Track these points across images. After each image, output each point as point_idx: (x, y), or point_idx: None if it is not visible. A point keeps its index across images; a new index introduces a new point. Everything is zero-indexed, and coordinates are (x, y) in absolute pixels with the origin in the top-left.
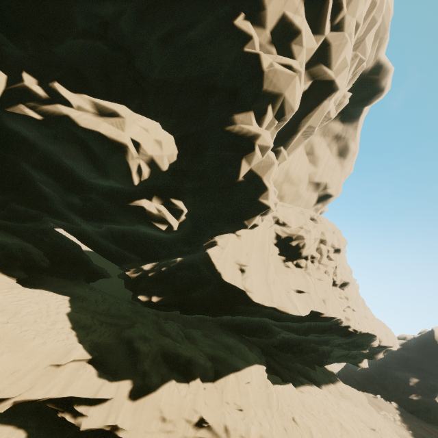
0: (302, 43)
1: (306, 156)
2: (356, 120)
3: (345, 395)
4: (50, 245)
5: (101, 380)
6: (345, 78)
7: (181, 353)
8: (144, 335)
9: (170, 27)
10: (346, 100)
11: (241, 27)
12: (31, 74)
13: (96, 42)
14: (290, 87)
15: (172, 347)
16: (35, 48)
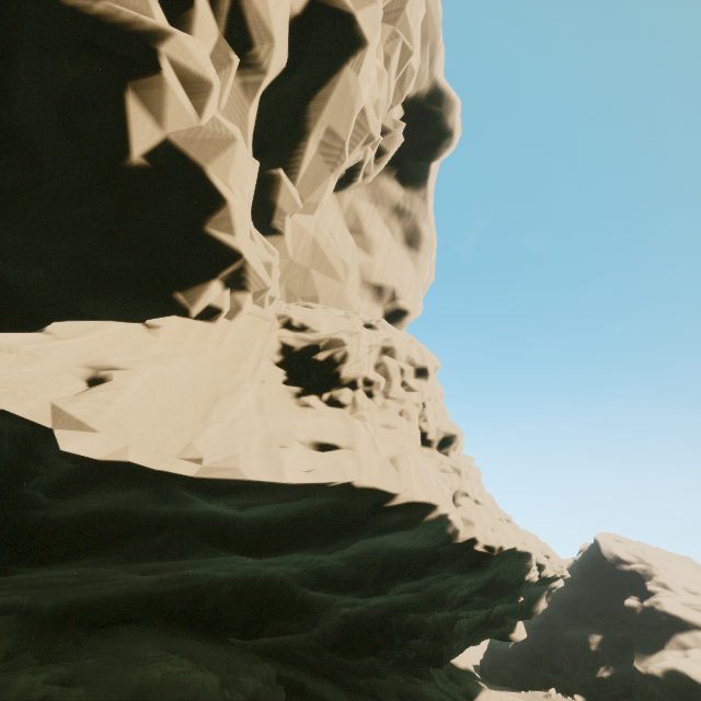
0: None
1: (349, 234)
2: (422, 185)
3: None
4: None
5: None
6: (376, 30)
7: None
8: None
9: None
10: (399, 136)
11: None
12: None
13: None
14: None
15: None
16: None
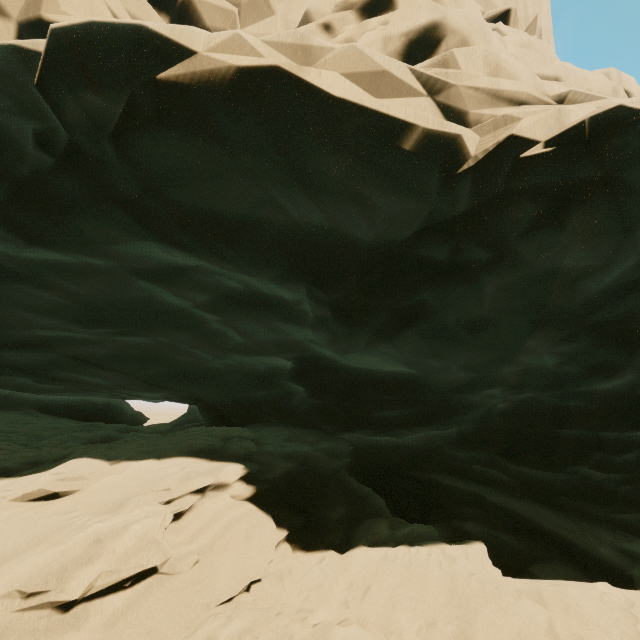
0: None
1: None
2: None
3: None
4: None
5: None
6: None
7: None
8: None
9: None
10: None
11: None
12: None
13: None
14: None
15: None
16: None
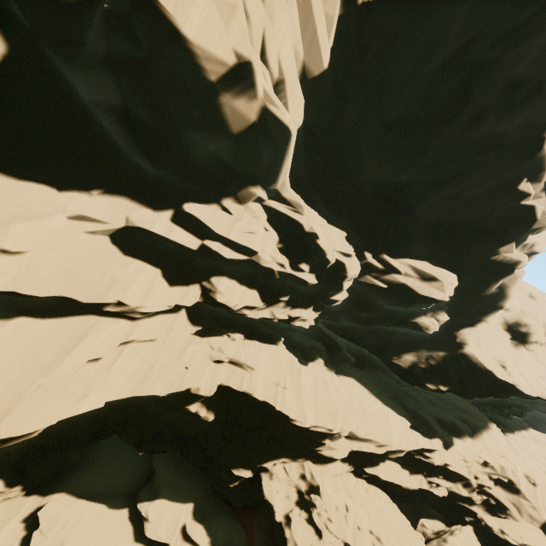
0: None
1: None
2: None
3: (539, 440)
4: (315, 335)
5: (426, 439)
6: None
7: (445, 418)
8: (415, 404)
9: (456, 190)
10: None
11: (523, 189)
12: (368, 252)
13: (406, 217)
14: None
15: (437, 413)
16: (350, 219)
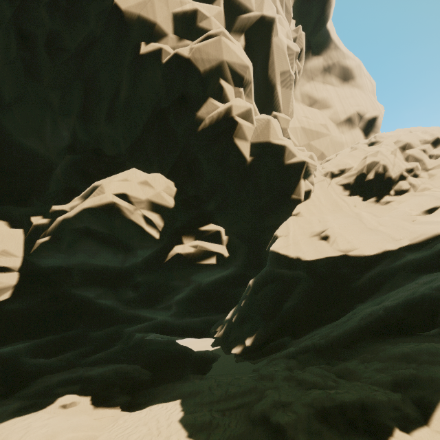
0: (205, 16)
1: (311, 108)
2: (329, 42)
3: None
4: (145, 355)
5: None
6: (272, 7)
7: (343, 401)
8: (280, 401)
9: (106, 105)
10: (301, 34)
11: (147, 50)
12: (36, 215)
13: (65, 158)
14: (224, 50)
15: (325, 399)
16: (40, 201)
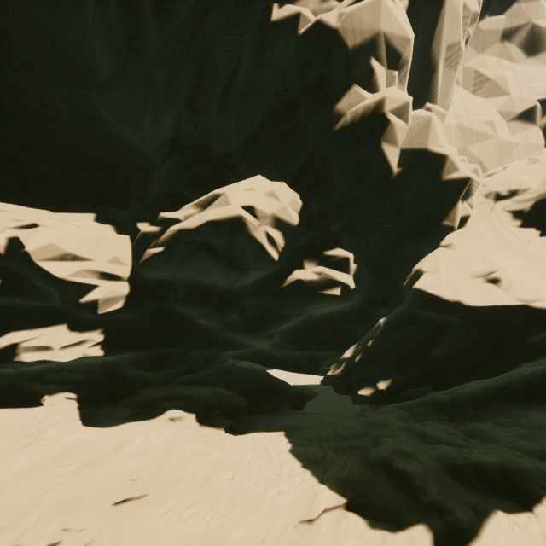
0: None
1: (473, 96)
2: None
3: None
4: (239, 382)
5: (378, 533)
6: None
7: (479, 461)
8: (401, 449)
9: (220, 89)
10: None
11: (281, 16)
12: (142, 222)
13: (172, 156)
14: (382, 16)
15: (457, 456)
16: (139, 203)
